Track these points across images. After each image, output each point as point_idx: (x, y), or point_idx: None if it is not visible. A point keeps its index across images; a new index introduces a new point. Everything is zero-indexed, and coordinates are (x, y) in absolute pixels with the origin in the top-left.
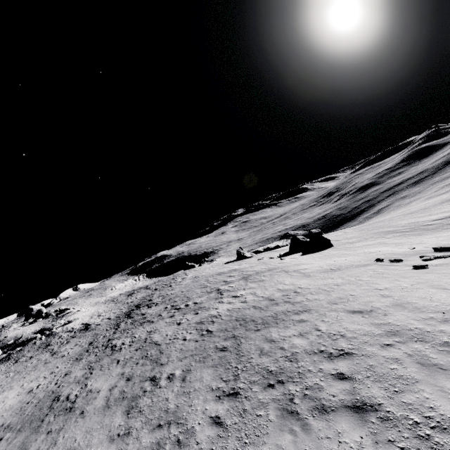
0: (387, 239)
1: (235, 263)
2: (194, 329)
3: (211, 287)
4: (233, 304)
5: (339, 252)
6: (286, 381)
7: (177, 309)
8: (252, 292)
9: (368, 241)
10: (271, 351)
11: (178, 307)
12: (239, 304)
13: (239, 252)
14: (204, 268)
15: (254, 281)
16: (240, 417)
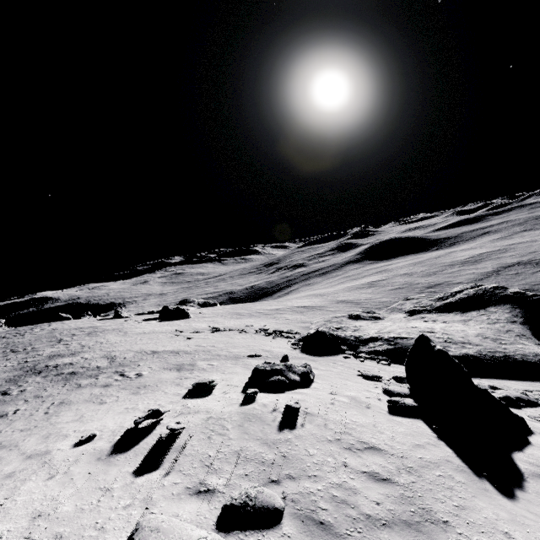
0: (222, 318)
1: (105, 321)
2: (17, 361)
3: (58, 338)
4: (59, 348)
5: (180, 323)
6: (43, 372)
7: (14, 352)
8: (80, 342)
9: (212, 318)
10: (50, 366)
11: (16, 351)
12: (62, 348)
13: (117, 311)
14: (74, 322)
15: (92, 336)
16: (11, 382)
